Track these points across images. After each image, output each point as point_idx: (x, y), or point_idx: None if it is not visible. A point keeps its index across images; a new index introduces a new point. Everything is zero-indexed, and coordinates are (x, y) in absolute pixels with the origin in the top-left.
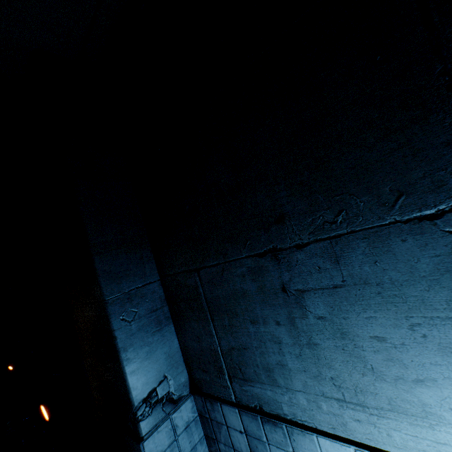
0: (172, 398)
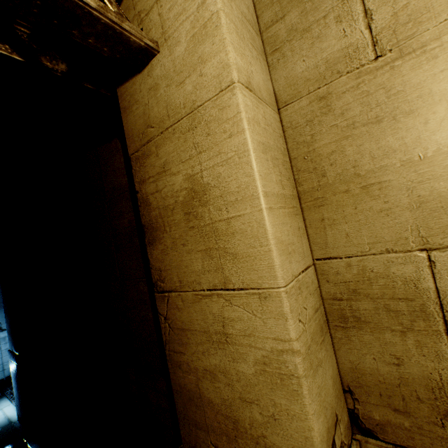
0: (2, 329)
